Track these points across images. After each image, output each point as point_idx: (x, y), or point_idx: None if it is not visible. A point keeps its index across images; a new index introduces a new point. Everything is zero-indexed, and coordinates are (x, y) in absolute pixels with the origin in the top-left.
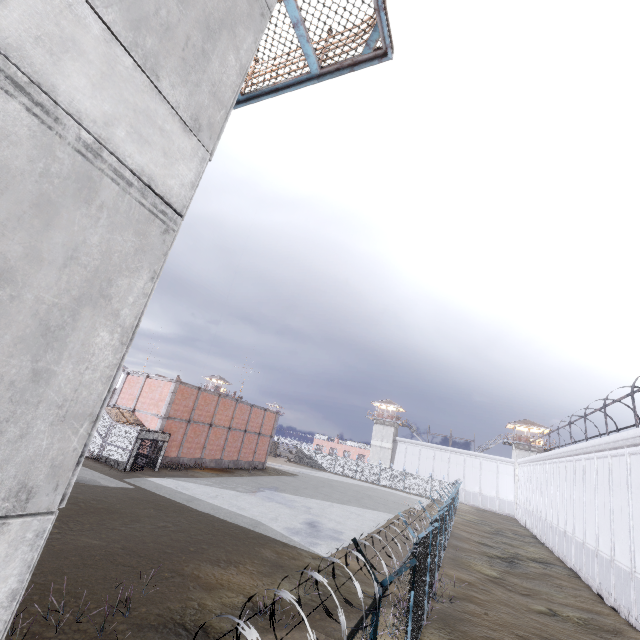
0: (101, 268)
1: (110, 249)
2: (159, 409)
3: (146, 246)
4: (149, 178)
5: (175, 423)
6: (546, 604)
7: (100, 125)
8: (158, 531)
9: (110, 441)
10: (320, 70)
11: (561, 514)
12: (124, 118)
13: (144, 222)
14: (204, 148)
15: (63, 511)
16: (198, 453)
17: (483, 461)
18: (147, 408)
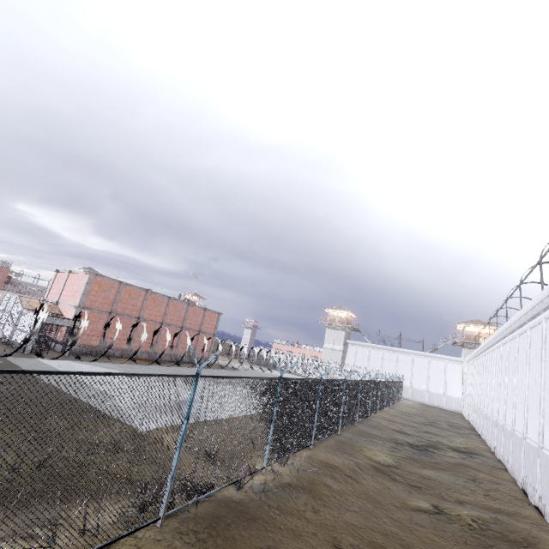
0: None
1: None
2: (75, 299)
3: None
4: None
5: (93, 313)
6: (435, 499)
7: None
8: None
9: (18, 327)
10: None
11: (495, 403)
12: None
13: None
14: None
15: None
16: (125, 344)
17: (431, 360)
18: (67, 300)
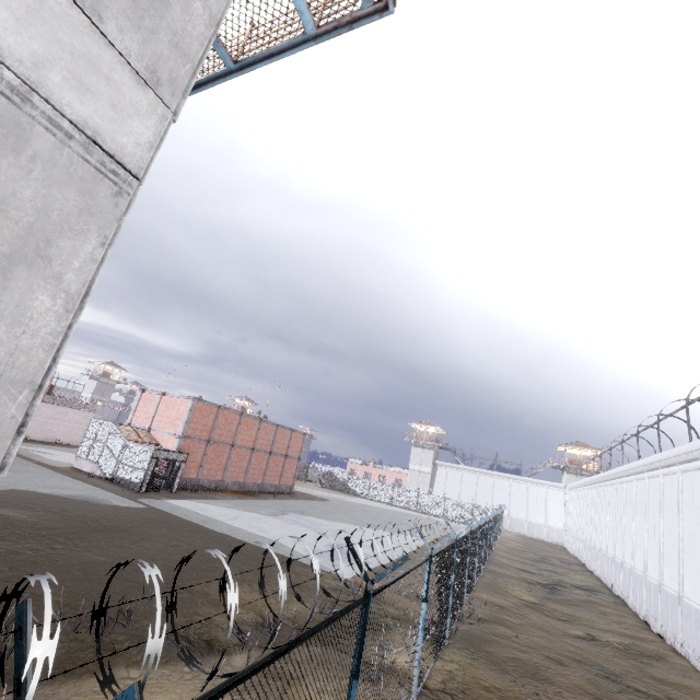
0: (37, 226)
1: (47, 206)
2: (176, 428)
3: (93, 208)
4: (94, 132)
5: (193, 443)
6: (585, 629)
7: (28, 66)
8: (170, 550)
9: (124, 461)
10: (316, 30)
11: (610, 540)
12: (59, 61)
13: (90, 181)
14: (165, 105)
15: (69, 528)
16: (219, 475)
17: (530, 486)
18: (163, 427)
